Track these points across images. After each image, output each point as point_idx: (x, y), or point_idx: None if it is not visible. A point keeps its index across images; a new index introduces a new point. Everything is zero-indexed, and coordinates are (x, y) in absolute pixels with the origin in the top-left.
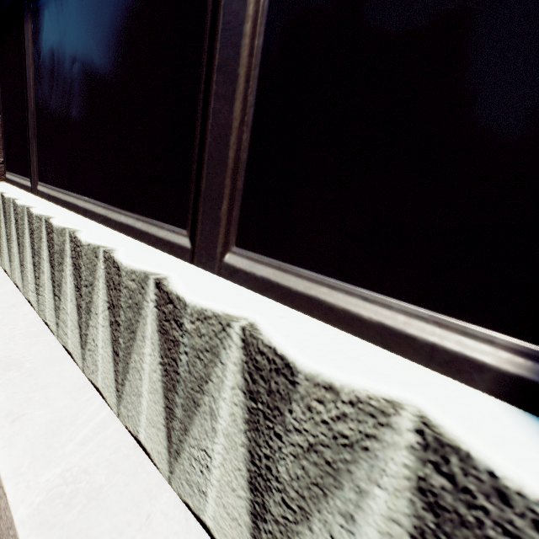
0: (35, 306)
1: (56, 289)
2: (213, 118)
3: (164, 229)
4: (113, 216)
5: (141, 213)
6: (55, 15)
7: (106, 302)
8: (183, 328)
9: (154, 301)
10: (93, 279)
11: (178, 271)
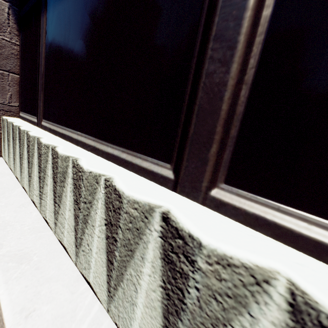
0: (38, 206)
1: (56, 198)
2: (206, 77)
3: (148, 161)
4: (101, 147)
5: (127, 147)
6: (64, 10)
7: (104, 219)
8: (194, 265)
9: (159, 231)
10: (92, 198)
11: (171, 201)
